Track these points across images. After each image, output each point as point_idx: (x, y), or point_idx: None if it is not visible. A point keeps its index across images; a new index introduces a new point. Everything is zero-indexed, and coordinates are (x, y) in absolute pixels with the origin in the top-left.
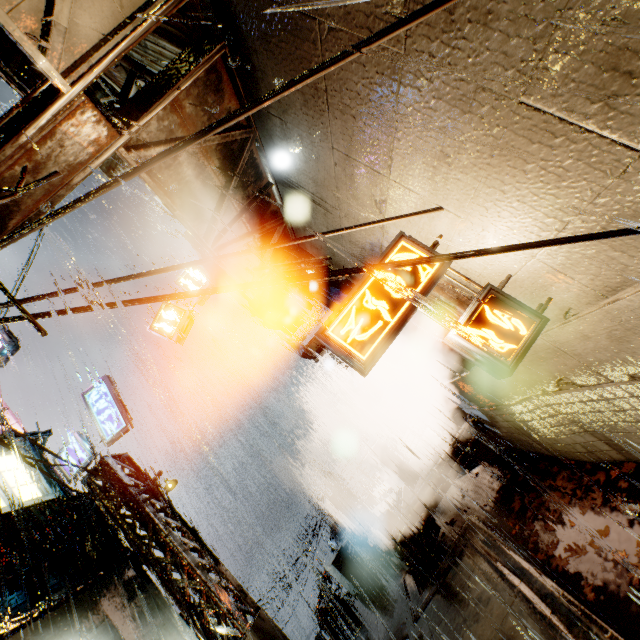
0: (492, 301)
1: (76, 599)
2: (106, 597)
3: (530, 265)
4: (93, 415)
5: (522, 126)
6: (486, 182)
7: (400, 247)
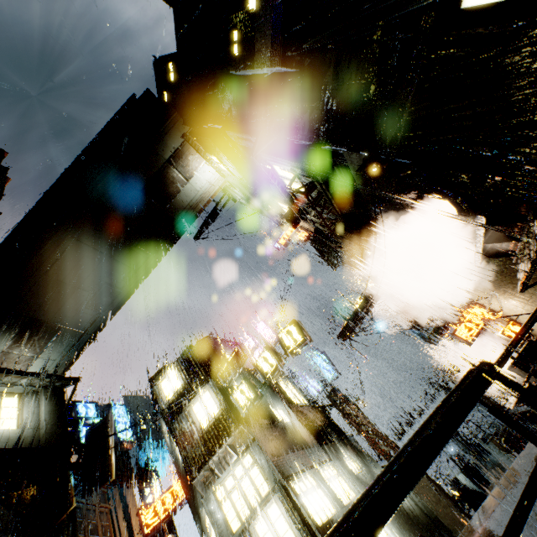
0: (512, 323)
1: (342, 441)
2: (351, 446)
3: (522, 313)
4: (321, 369)
5: (502, 290)
6: (499, 296)
7: (476, 307)
